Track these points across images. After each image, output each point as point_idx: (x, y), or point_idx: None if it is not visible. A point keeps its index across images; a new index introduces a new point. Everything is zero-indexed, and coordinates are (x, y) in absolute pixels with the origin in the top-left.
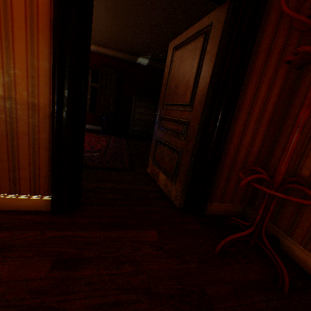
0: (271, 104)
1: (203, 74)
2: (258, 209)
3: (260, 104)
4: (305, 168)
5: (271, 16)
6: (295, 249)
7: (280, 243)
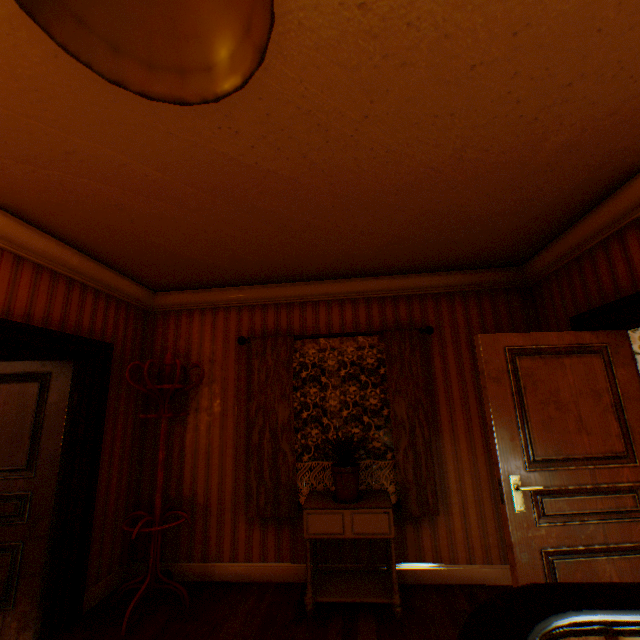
0: (130, 438)
1: (51, 427)
2: (150, 552)
3: (121, 442)
4: (173, 489)
5: (116, 369)
6: (186, 567)
7: (174, 574)
